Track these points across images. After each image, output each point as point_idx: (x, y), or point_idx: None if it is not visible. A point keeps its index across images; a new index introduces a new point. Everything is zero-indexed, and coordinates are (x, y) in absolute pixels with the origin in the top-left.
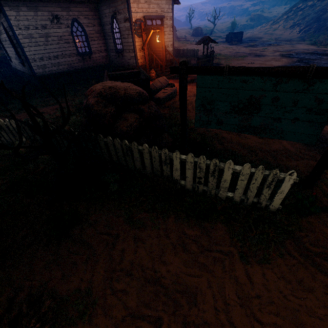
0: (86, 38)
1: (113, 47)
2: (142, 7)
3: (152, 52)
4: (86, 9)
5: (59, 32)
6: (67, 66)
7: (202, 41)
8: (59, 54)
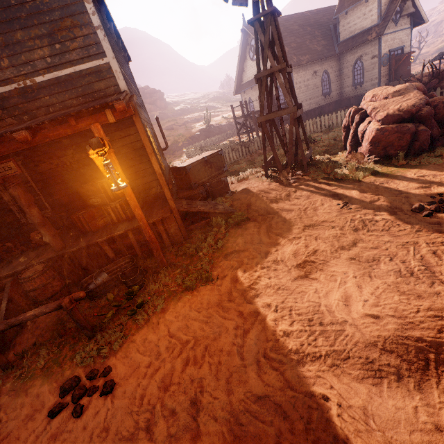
0: (329, 82)
1: (349, 84)
2: (388, 44)
3: (394, 75)
4: (332, 62)
5: (314, 82)
6: (315, 104)
7: (440, 56)
8: (311, 97)
